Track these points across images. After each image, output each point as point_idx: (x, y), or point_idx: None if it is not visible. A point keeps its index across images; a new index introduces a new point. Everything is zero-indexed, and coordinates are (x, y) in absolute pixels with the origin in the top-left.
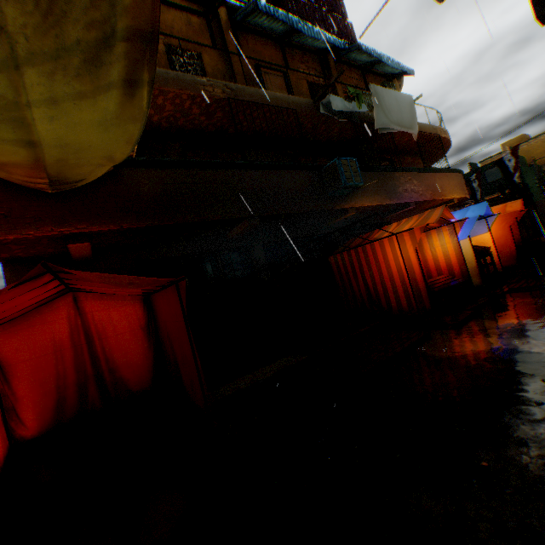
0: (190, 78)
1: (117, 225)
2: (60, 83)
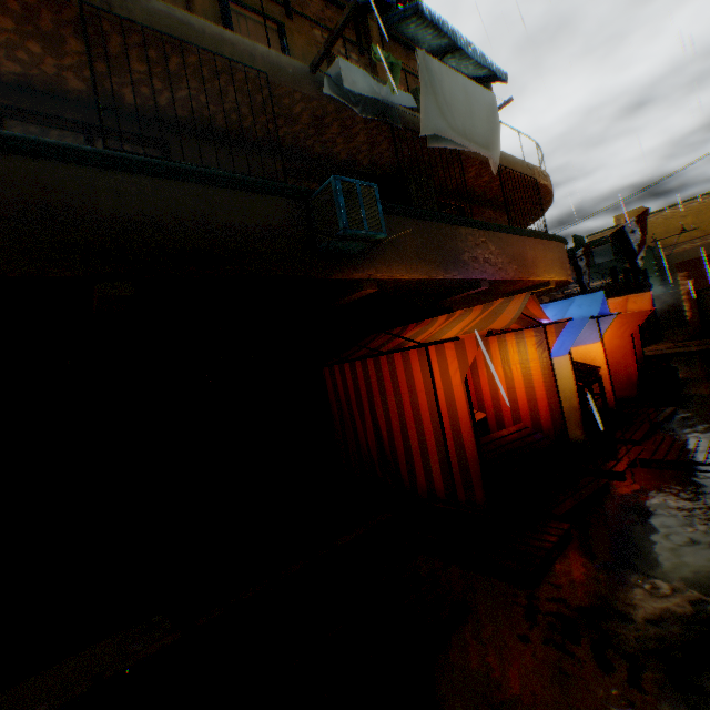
0: None
1: None
2: None
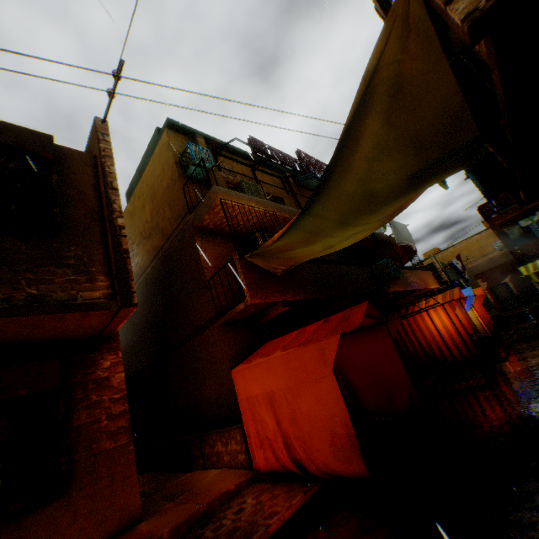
0: None
1: (302, 296)
2: (375, 224)
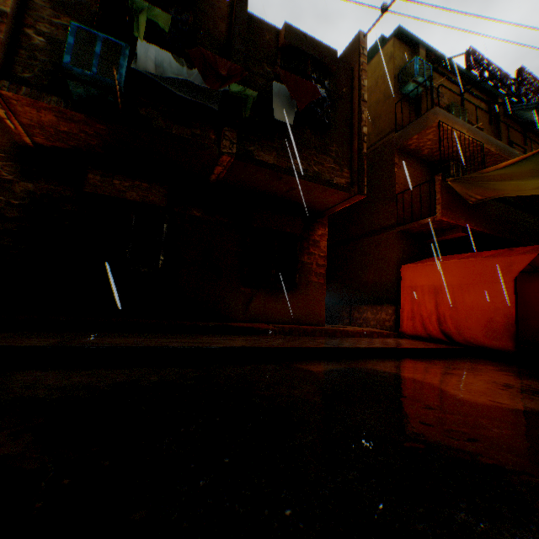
0: (511, 150)
1: (481, 229)
2: None
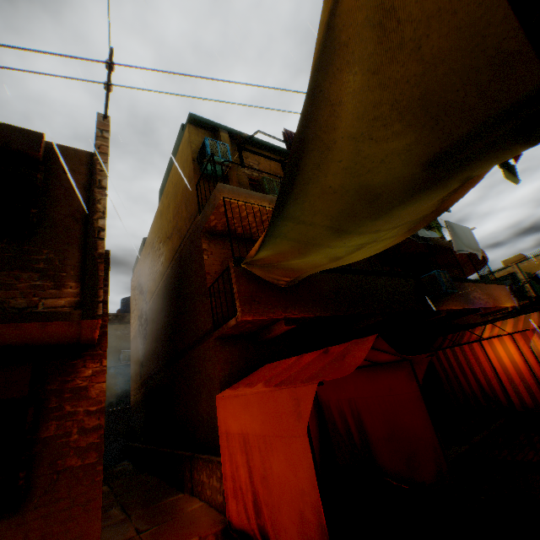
0: None
1: (313, 313)
2: (397, 231)
